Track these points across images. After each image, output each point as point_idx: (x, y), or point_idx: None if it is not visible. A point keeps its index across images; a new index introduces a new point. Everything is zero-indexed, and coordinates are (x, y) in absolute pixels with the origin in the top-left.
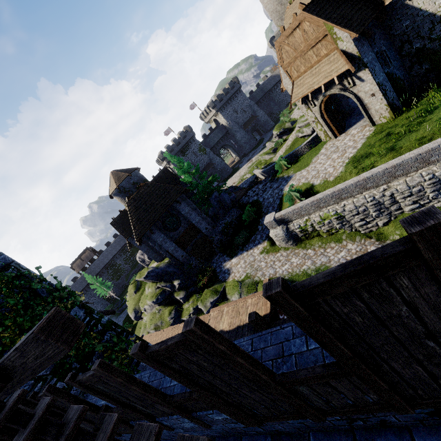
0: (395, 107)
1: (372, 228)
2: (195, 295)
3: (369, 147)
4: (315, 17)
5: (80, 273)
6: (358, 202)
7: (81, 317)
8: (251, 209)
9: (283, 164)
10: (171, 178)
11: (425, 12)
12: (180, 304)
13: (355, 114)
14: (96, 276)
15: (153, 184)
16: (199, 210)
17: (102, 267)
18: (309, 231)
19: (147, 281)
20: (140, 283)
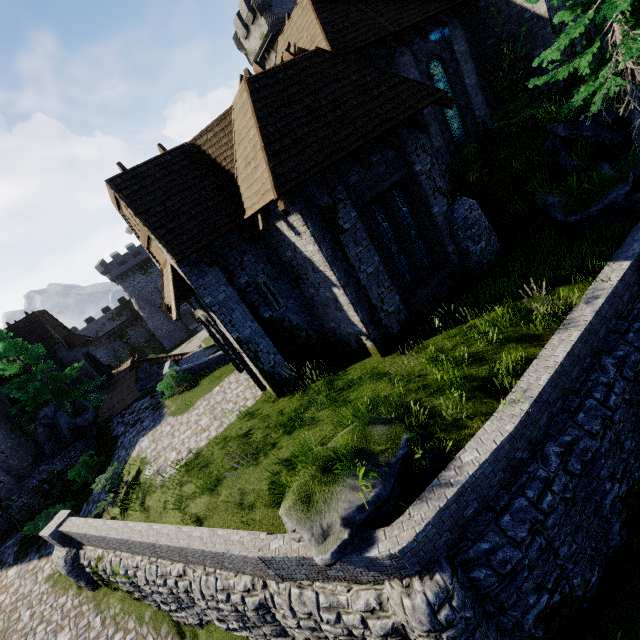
0: (280, 378)
1: (185, 619)
2: None
3: (221, 444)
4: (123, 201)
5: None
6: (150, 574)
7: None
8: (94, 460)
9: (174, 383)
10: (41, 334)
11: (302, 251)
12: None
13: None
14: None
15: None
16: None
17: None
18: (104, 577)
19: None
20: None
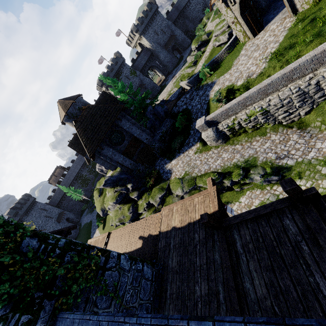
0: None
1: (294, 118)
2: (146, 193)
3: (292, 37)
4: None
5: (56, 186)
6: (283, 95)
7: (35, 246)
8: (183, 117)
9: (206, 71)
10: (111, 99)
11: None
12: (135, 202)
13: (271, 9)
14: (70, 186)
15: (94, 106)
16: (138, 124)
17: (72, 179)
18: (236, 129)
19: (106, 187)
20: (102, 189)
